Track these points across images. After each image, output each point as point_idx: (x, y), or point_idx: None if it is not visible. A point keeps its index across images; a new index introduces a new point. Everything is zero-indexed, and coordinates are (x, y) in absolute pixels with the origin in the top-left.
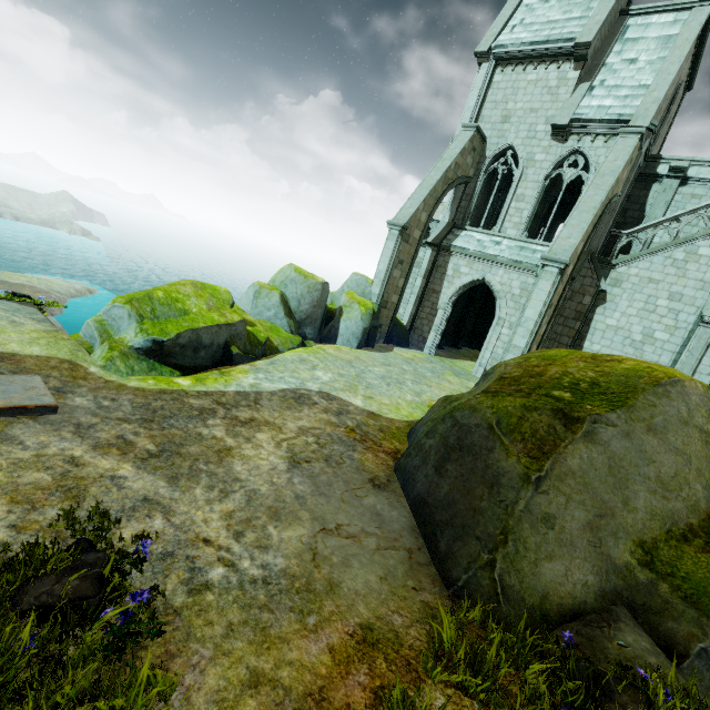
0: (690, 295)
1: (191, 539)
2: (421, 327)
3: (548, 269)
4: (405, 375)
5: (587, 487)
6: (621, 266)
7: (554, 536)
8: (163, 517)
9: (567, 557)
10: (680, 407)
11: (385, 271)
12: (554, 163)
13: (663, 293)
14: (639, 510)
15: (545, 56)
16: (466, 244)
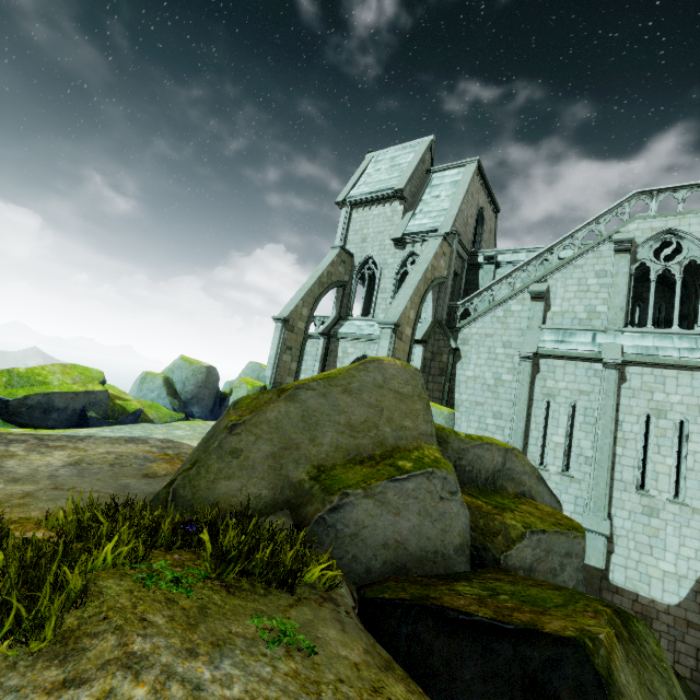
0: (516, 341)
1: None
2: None
3: (385, 330)
4: None
5: (278, 430)
6: (465, 329)
7: (237, 463)
8: None
9: (246, 477)
10: (377, 377)
11: (274, 356)
12: (400, 263)
13: (498, 343)
14: (325, 445)
15: (380, 199)
16: (348, 330)
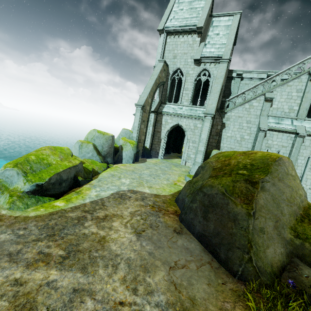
0: (253, 121)
1: (112, 306)
2: (155, 148)
3: (207, 117)
4: (158, 171)
5: (269, 211)
6: (228, 113)
7: (266, 236)
8: (90, 298)
9: (272, 244)
10: (284, 168)
11: (137, 126)
12: (197, 74)
13: (244, 121)
14: (286, 214)
15: (186, 31)
16: (168, 110)
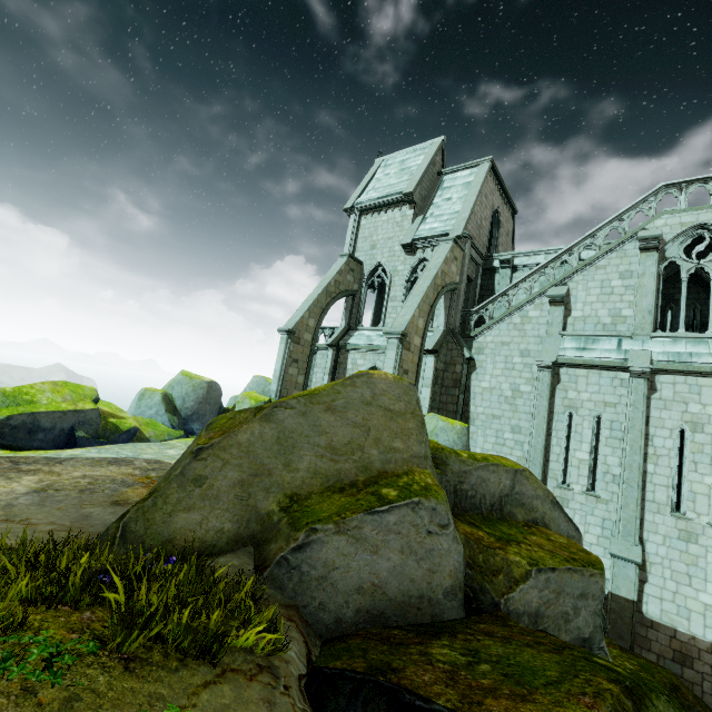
0: (535, 350)
1: None
2: None
3: (391, 340)
4: None
5: (249, 454)
6: (479, 337)
7: (200, 492)
8: None
9: (208, 509)
10: (365, 392)
11: (279, 369)
12: (410, 270)
13: (515, 352)
14: (301, 470)
15: (389, 204)
16: (358, 341)
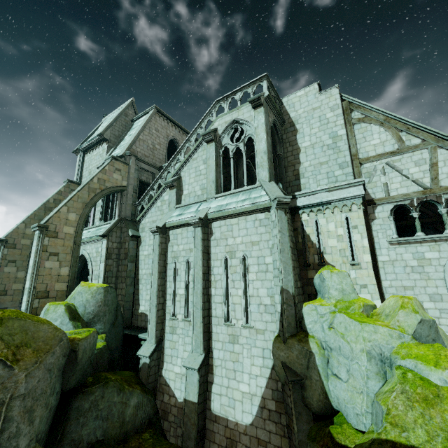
0: None
1: None
2: None
3: (36, 232)
4: None
5: None
6: (143, 220)
7: None
8: None
9: None
10: None
11: None
12: None
13: None
14: None
15: (96, 143)
16: None
